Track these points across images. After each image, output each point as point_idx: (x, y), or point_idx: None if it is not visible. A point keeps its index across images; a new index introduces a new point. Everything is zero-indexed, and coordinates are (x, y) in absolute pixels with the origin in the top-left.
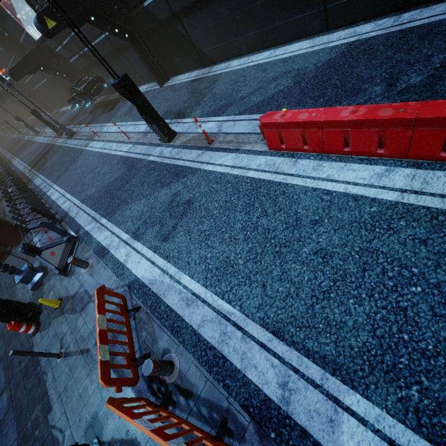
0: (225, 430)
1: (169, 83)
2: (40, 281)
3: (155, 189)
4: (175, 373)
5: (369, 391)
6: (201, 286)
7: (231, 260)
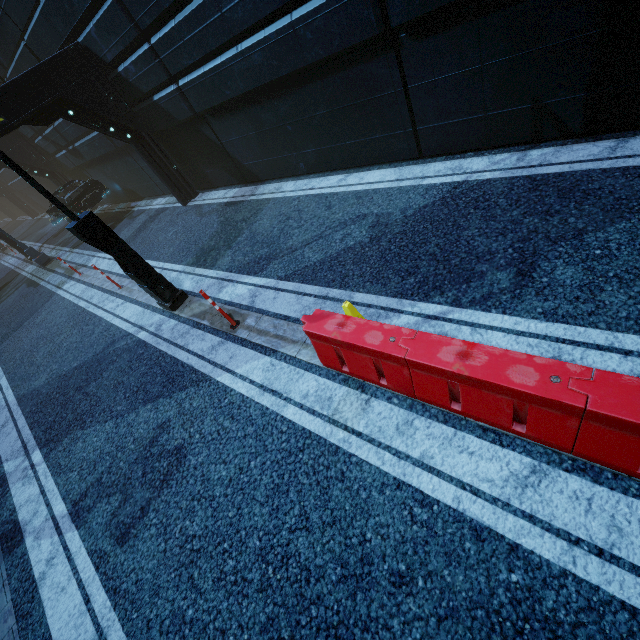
0: None
1: (196, 201)
2: None
3: (133, 405)
4: None
5: None
6: None
7: None
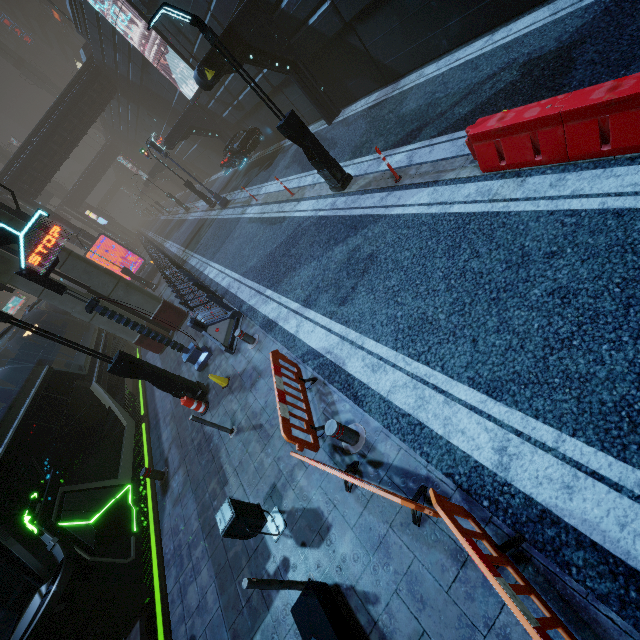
0: (424, 498)
1: (340, 117)
2: (205, 362)
3: (328, 248)
4: (361, 442)
5: (628, 453)
6: (389, 350)
7: (429, 316)
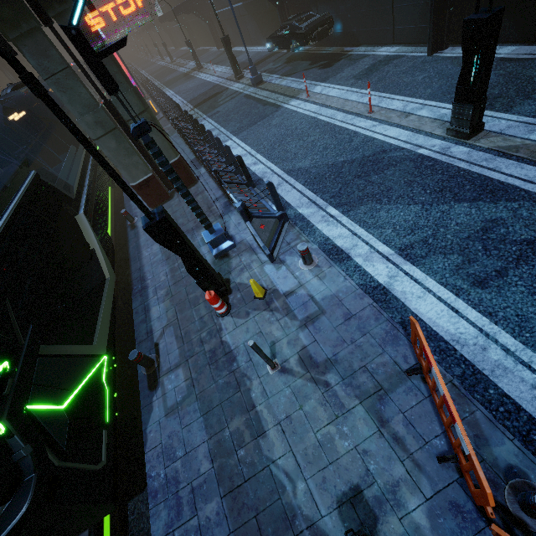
0: None
1: (447, 53)
2: (225, 251)
3: (441, 200)
4: None
5: None
6: None
7: None
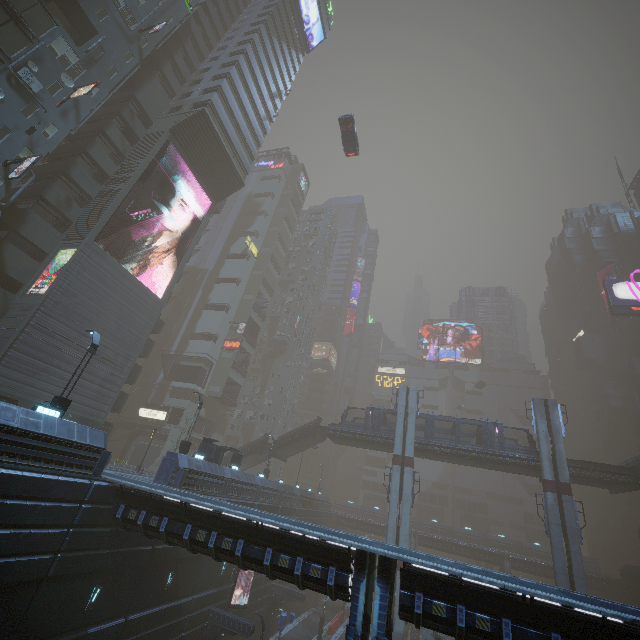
0: None
1: None
2: None
3: None
4: None
5: None
6: None
7: None
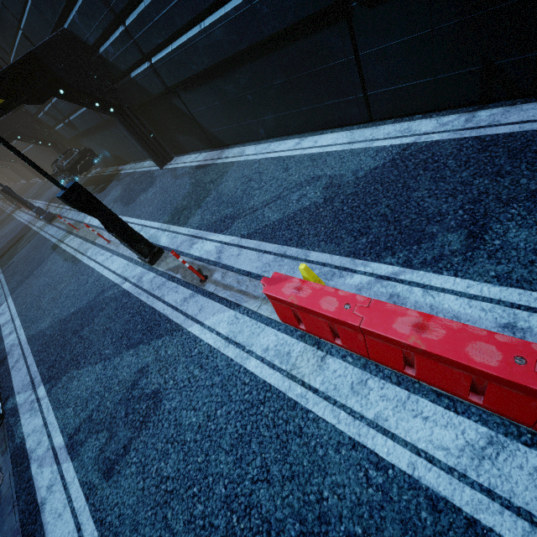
0: None
1: (171, 164)
2: None
3: (118, 350)
4: None
5: None
6: None
7: None
